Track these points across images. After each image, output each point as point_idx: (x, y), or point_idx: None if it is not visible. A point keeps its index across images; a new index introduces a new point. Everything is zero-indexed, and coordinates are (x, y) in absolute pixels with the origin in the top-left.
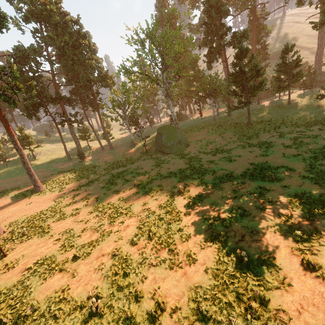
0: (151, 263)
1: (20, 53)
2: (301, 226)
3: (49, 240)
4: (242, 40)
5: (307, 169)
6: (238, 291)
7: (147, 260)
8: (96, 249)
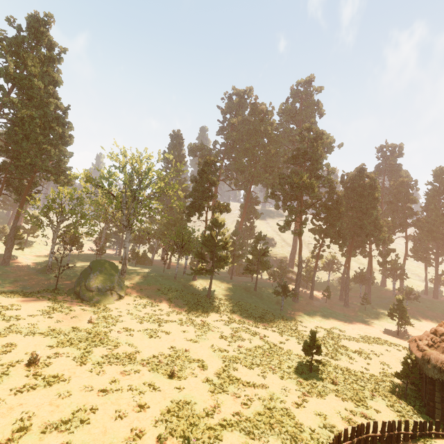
0: None
1: None
2: None
3: None
4: (223, 211)
5: (219, 371)
6: None
7: None
8: None
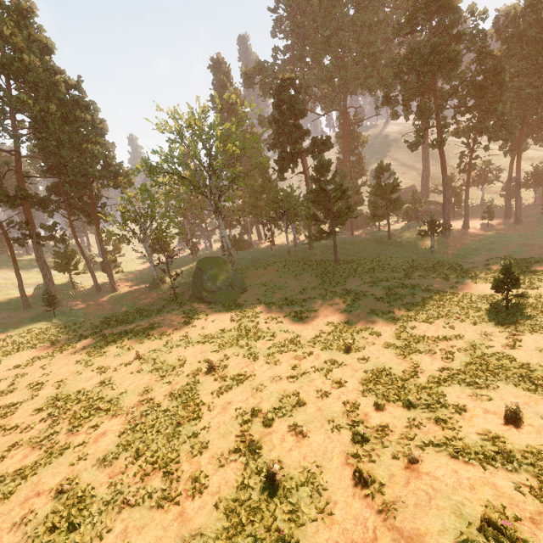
0: (127, 500)
1: None
2: (368, 419)
3: None
4: (325, 150)
5: (396, 334)
6: (256, 534)
7: (120, 496)
8: (28, 482)
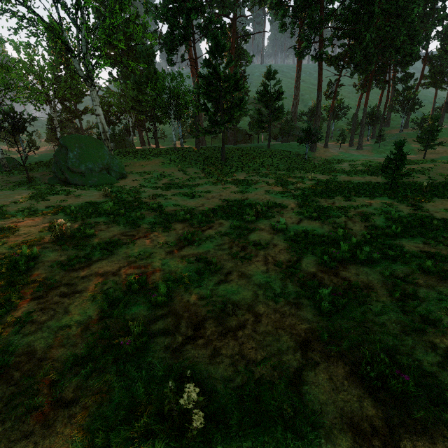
0: None
1: None
2: (322, 281)
3: None
4: (219, 35)
5: (301, 206)
6: None
7: None
8: None
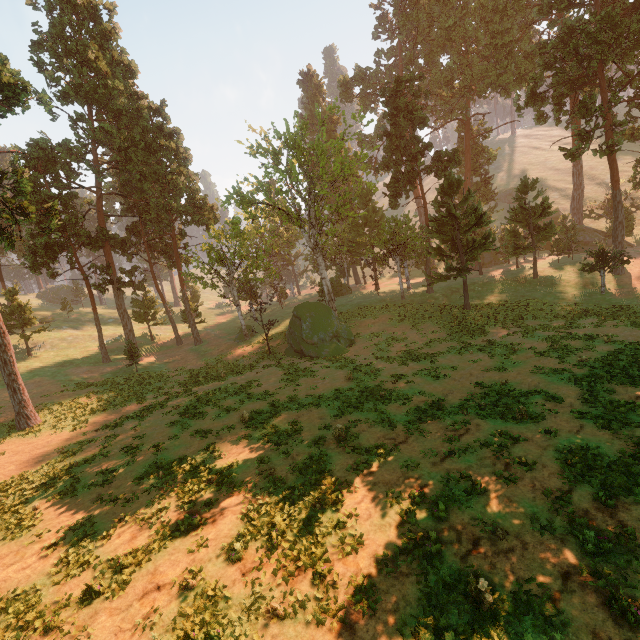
0: (273, 608)
1: (40, 152)
2: (594, 520)
3: (30, 547)
4: (451, 166)
5: (586, 399)
6: None
7: (262, 602)
8: (144, 570)
